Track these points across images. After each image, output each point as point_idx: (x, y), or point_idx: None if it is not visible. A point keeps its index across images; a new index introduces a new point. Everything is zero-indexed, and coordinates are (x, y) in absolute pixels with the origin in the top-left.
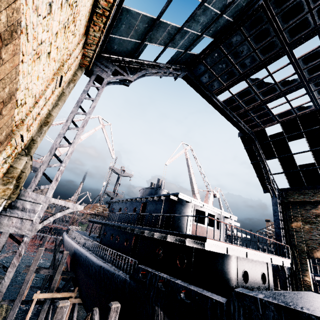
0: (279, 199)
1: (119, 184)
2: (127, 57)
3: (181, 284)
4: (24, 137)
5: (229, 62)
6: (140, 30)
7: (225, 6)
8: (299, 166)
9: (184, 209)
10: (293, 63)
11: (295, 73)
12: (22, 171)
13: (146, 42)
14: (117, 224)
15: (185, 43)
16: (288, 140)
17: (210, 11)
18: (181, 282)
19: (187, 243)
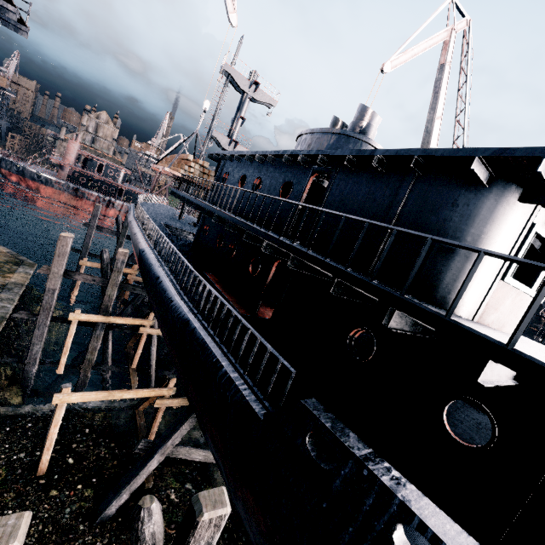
0: None
1: (242, 119)
2: None
3: None
4: None
5: None
6: None
7: None
8: None
9: (501, 228)
10: None
11: None
12: None
13: None
14: (233, 220)
15: None
16: None
17: None
18: None
19: None
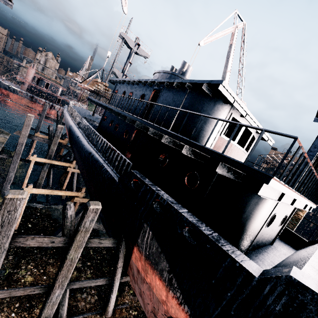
0: None
1: (130, 63)
2: None
3: (188, 218)
4: None
5: None
6: None
7: None
8: None
9: (216, 113)
10: None
11: None
12: None
13: None
14: (115, 109)
15: None
16: None
17: None
18: (187, 213)
19: (218, 169)
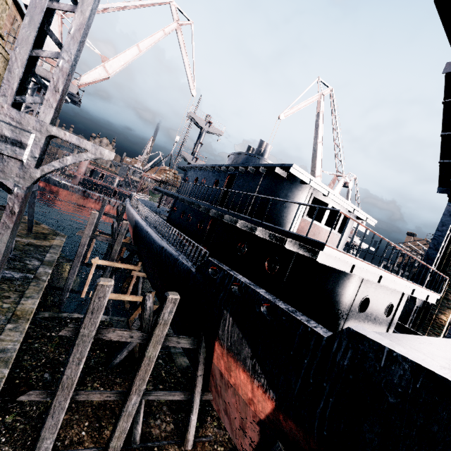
0: None
1: (201, 144)
2: None
3: (265, 296)
4: None
5: None
6: None
7: None
8: None
9: (294, 194)
10: None
11: None
12: None
13: None
14: (188, 199)
15: None
16: None
17: None
18: (265, 293)
19: (287, 246)
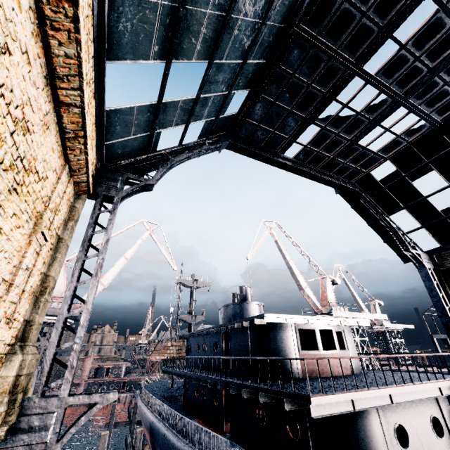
0: (430, 269)
1: (194, 301)
2: (141, 155)
3: None
4: (3, 337)
5: (282, 109)
6: (142, 122)
7: (244, 51)
8: (443, 211)
9: (281, 335)
10: (371, 82)
11: (380, 93)
12: (18, 374)
13: (158, 130)
14: (195, 375)
15: (211, 109)
16: (411, 179)
17: (227, 65)
18: None
19: (287, 406)
